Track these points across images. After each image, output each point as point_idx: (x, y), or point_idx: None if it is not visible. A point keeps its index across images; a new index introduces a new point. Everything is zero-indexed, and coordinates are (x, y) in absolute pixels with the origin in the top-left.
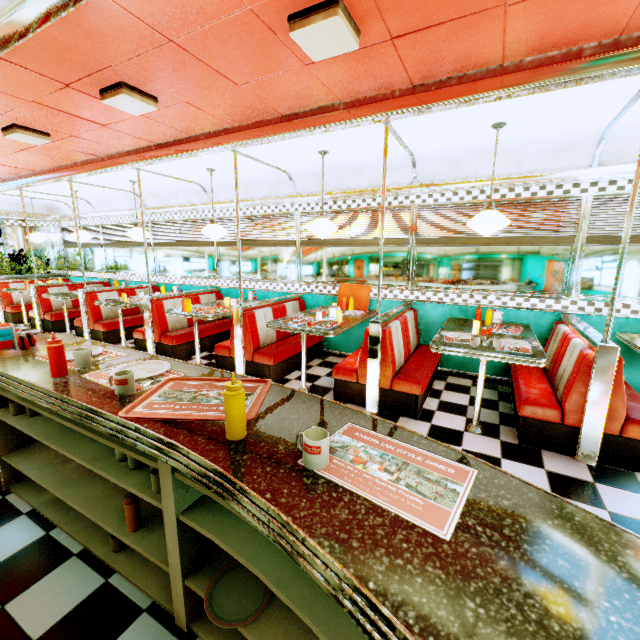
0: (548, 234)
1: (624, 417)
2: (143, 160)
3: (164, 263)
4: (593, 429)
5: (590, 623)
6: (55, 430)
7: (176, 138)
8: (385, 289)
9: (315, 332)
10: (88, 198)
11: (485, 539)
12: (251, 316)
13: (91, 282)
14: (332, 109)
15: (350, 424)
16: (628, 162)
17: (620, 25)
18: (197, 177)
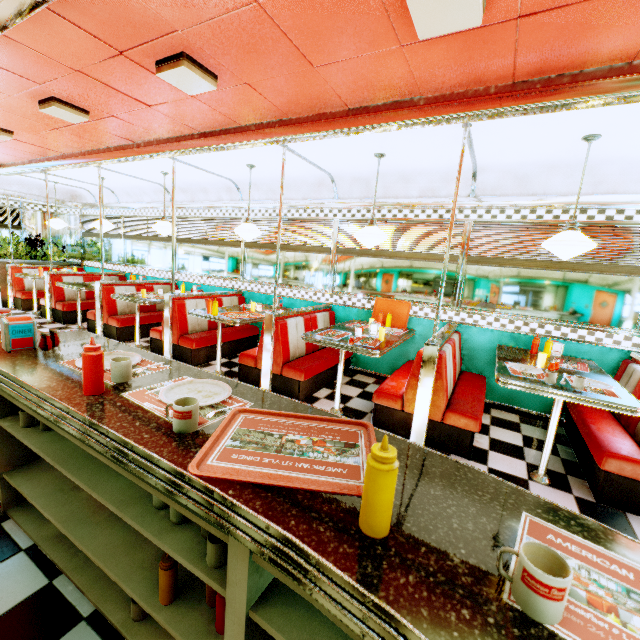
0: (623, 263)
1: None
2: (183, 149)
3: (185, 260)
4: None
5: None
6: (73, 453)
7: (223, 127)
8: (427, 307)
9: (359, 350)
10: (113, 187)
11: None
12: (283, 325)
13: (107, 274)
14: (410, 104)
15: (527, 515)
16: None
17: None
18: (233, 173)
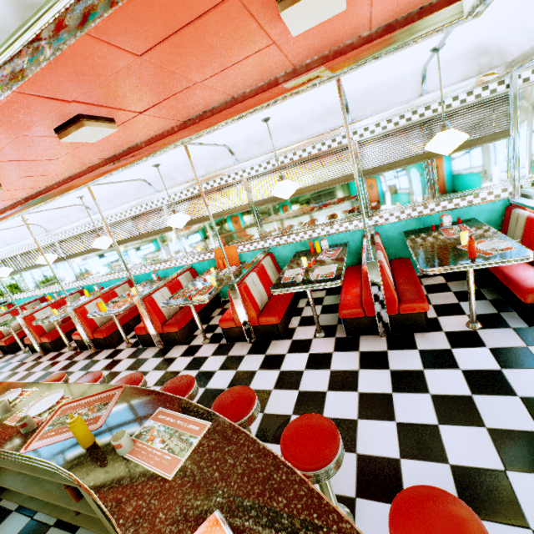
0: (338, 176)
1: (397, 302)
2: (19, 213)
3: (81, 270)
4: (382, 315)
5: (207, 505)
6: None
7: (36, 191)
8: (247, 244)
9: (195, 302)
10: None
11: (189, 472)
12: (150, 301)
13: (28, 302)
14: (138, 148)
15: (160, 409)
16: (369, 113)
17: (288, 64)
18: (74, 202)
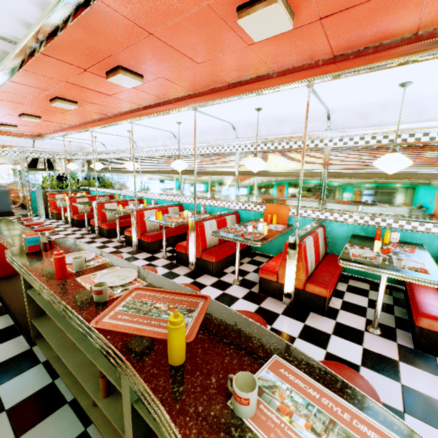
0: None
1: None
2: (134, 117)
3: (147, 184)
4: None
5: None
6: None
7: (156, 102)
8: (301, 209)
9: (247, 242)
10: (103, 141)
11: None
12: (201, 226)
13: (102, 195)
14: (267, 77)
15: (276, 357)
16: None
17: None
18: (170, 127)
